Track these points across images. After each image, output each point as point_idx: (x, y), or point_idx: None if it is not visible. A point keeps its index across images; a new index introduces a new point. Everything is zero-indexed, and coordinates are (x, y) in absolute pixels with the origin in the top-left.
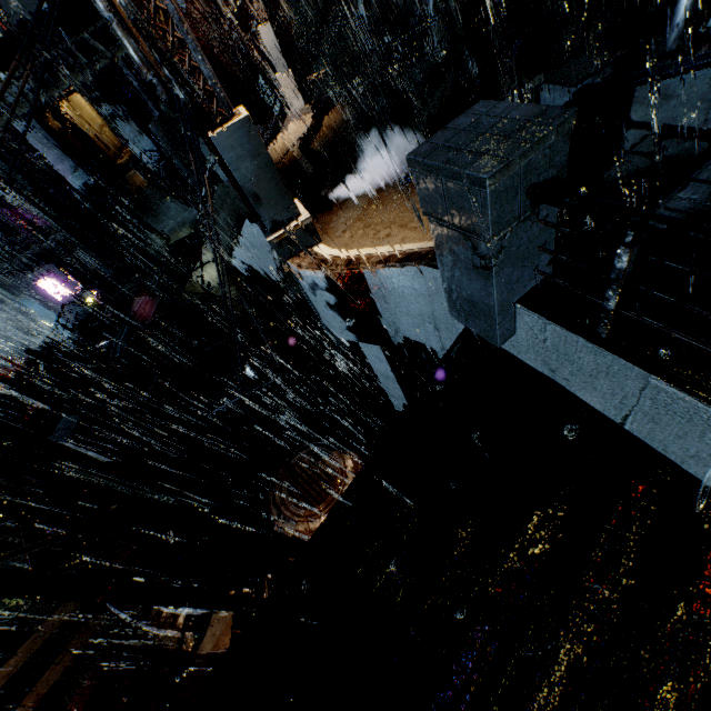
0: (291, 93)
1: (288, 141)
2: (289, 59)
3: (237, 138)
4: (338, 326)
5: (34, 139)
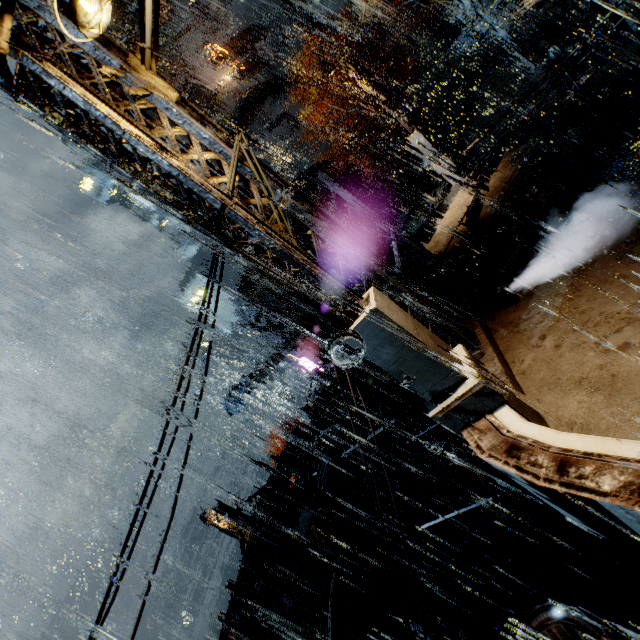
0: (449, 173)
1: (454, 220)
2: (441, 147)
3: (368, 331)
4: (562, 512)
5: None
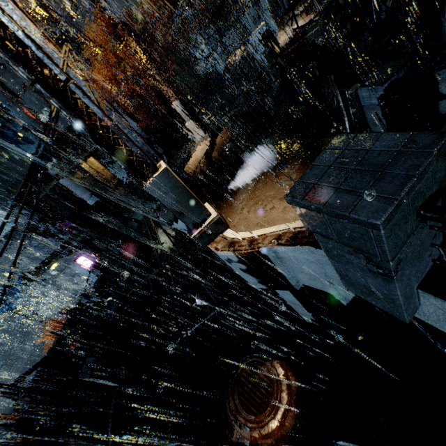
0: (196, 130)
1: (198, 157)
2: (191, 114)
3: (161, 182)
4: (251, 281)
5: (70, 186)
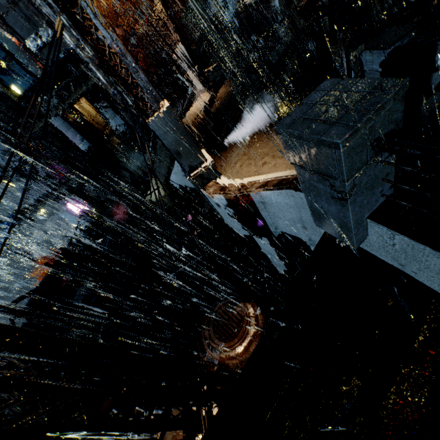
0: (197, 81)
1: (197, 109)
2: (194, 61)
3: (163, 120)
4: (236, 226)
5: (61, 127)
